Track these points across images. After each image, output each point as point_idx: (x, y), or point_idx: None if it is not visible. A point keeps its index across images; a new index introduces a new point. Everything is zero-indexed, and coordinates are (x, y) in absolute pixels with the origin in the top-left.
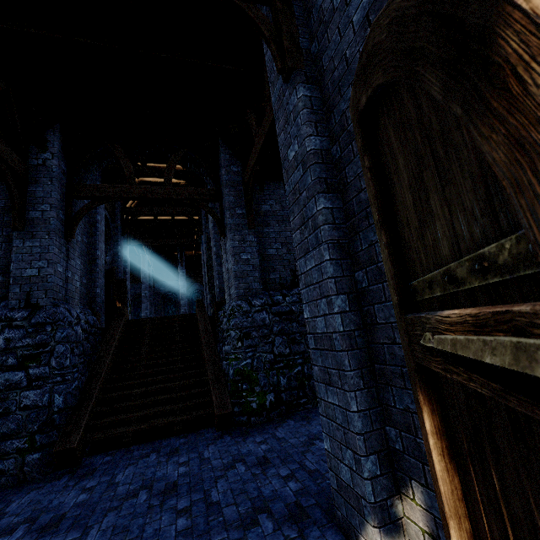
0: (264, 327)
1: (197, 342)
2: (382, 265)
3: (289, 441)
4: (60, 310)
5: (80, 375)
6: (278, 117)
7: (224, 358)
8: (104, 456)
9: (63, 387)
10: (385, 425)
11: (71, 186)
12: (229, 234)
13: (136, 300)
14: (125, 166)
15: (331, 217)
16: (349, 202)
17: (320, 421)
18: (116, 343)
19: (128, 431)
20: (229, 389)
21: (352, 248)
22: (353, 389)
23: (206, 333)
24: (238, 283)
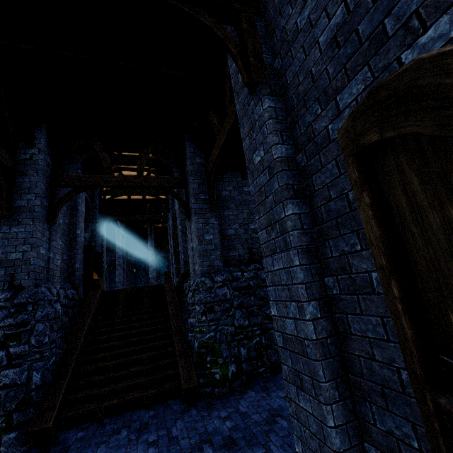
0: (225, 302)
1: (164, 310)
2: (356, 277)
3: (252, 417)
4: (41, 290)
5: (58, 350)
6: (242, 123)
7: (190, 329)
8: (77, 430)
9: (41, 364)
10: (362, 440)
11: (55, 177)
12: (193, 218)
13: (111, 266)
14: (103, 158)
15: (299, 222)
16: (317, 209)
17: (279, 393)
18: (92, 315)
19: (101, 407)
20: (195, 361)
21: (320, 253)
22: (329, 402)
23: (173, 304)
24: (202, 261)
